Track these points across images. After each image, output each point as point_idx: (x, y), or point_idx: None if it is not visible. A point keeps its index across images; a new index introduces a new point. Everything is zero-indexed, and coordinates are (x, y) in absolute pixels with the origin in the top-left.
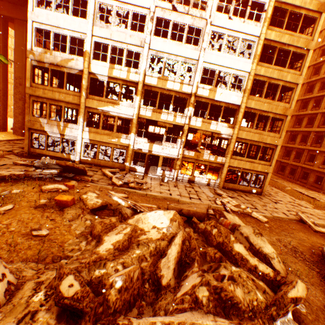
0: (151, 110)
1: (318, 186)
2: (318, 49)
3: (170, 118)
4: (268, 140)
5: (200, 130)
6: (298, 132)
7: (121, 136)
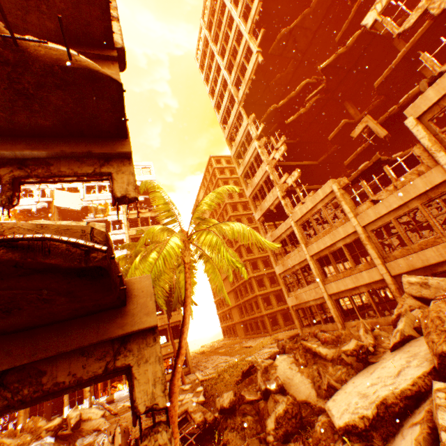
0: None
1: (266, 330)
2: None
3: None
4: (171, 320)
5: None
6: (236, 289)
7: None
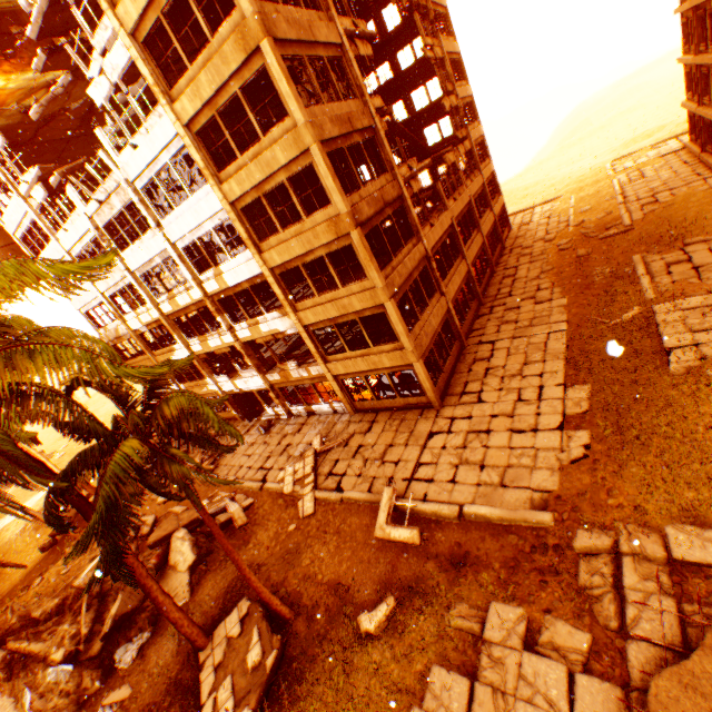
0: (199, 341)
1: None
2: None
3: (218, 341)
4: (358, 304)
5: (257, 338)
6: None
7: (206, 382)
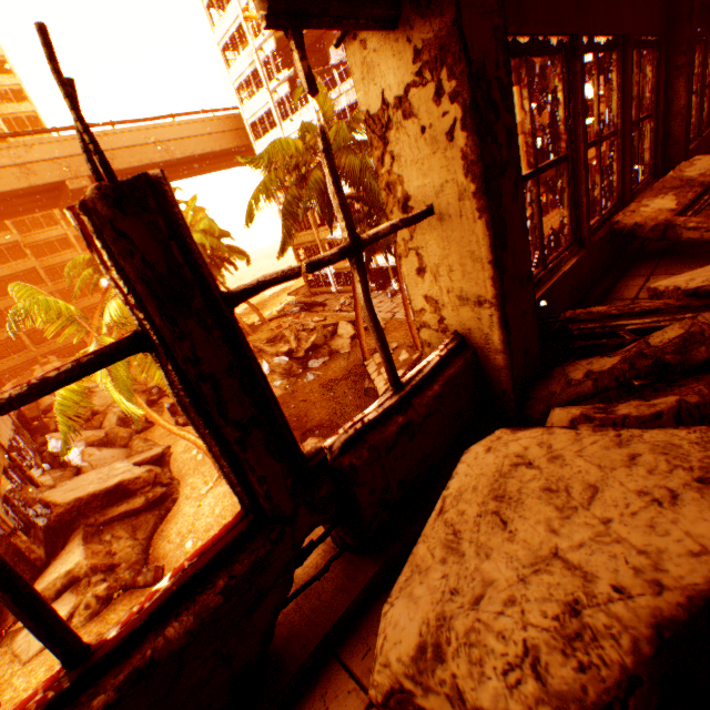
0: None
1: None
2: None
3: None
4: None
5: None
6: None
7: None
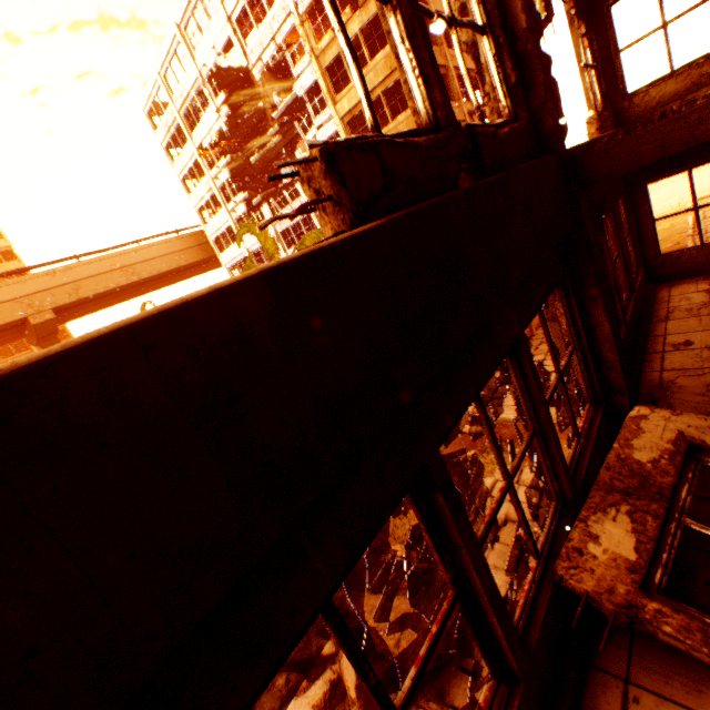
0: None
1: None
2: None
3: None
4: None
5: None
6: None
7: None
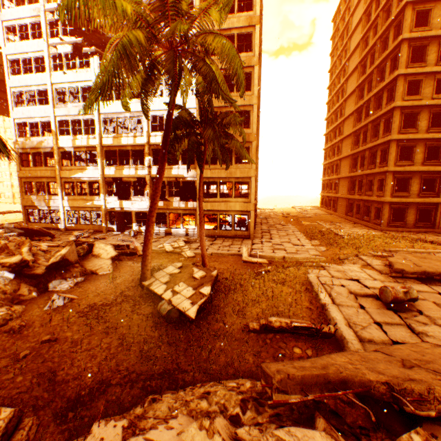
0: (115, 169)
1: (378, 222)
2: (361, 40)
3: (132, 172)
4: (239, 174)
5: (164, 178)
6: (357, 155)
7: (94, 198)
